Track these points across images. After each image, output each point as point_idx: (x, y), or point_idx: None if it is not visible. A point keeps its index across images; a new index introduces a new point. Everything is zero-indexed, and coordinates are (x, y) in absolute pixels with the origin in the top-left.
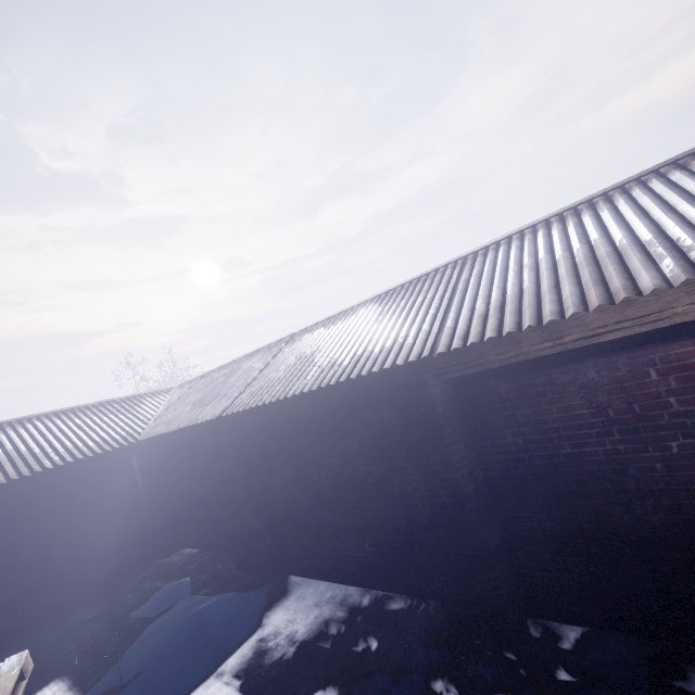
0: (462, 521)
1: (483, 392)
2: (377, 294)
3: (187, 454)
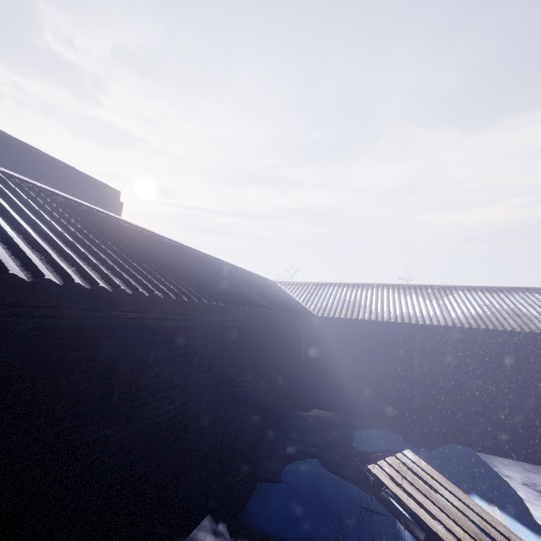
0: None
1: None
2: (527, 288)
3: (359, 339)
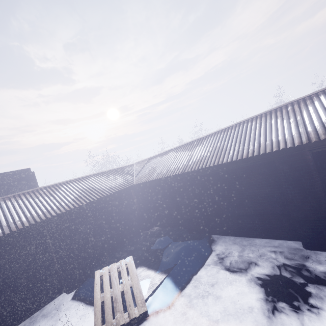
0: (318, 207)
1: None
2: (247, 119)
3: (157, 189)
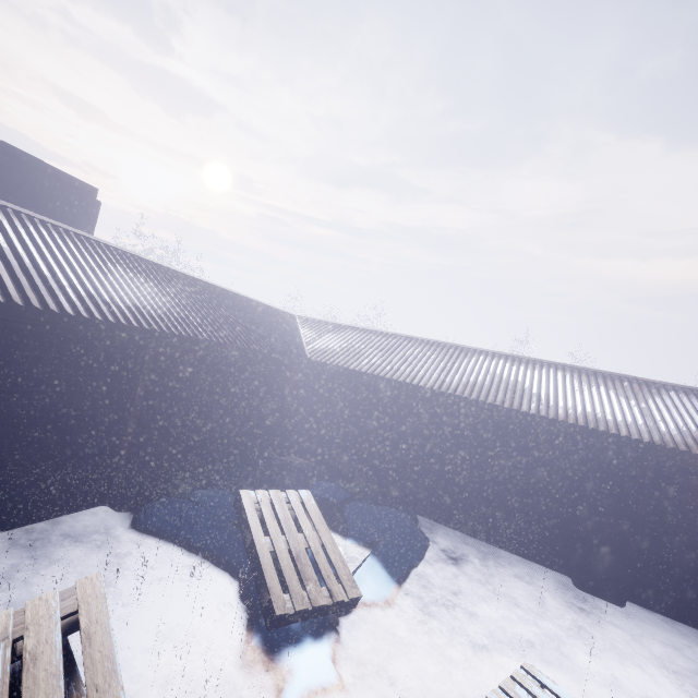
0: (628, 536)
1: (668, 476)
2: (556, 363)
3: (350, 391)
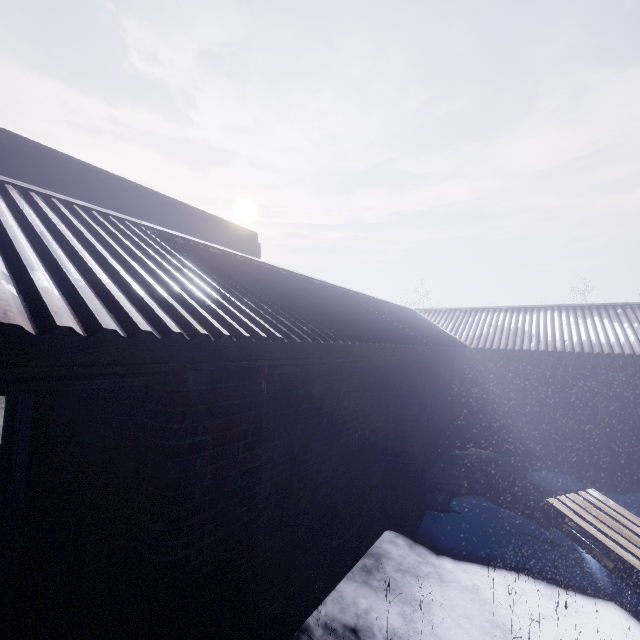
0: None
1: None
2: None
3: (524, 372)
